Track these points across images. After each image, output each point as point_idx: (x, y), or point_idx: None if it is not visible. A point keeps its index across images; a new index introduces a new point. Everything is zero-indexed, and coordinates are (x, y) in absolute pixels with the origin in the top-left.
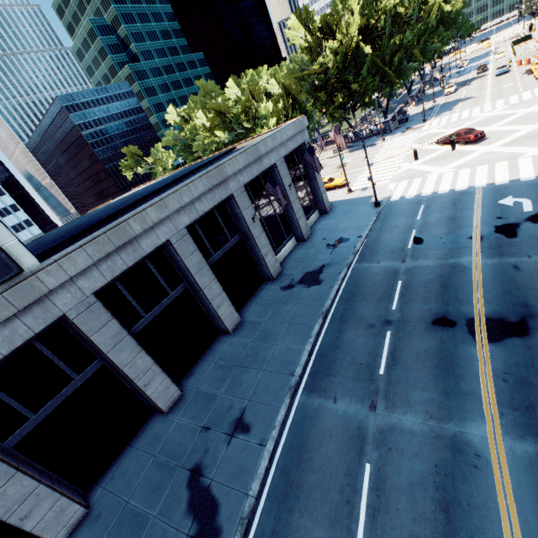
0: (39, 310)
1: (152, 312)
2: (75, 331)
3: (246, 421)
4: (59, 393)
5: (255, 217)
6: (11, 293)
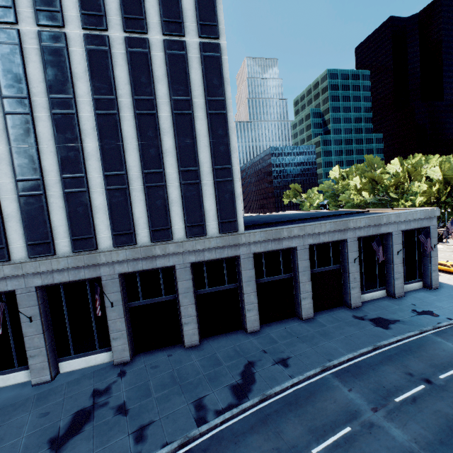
0: (234, 248)
1: (269, 278)
2: (237, 265)
3: (288, 362)
4: (218, 286)
5: (357, 260)
6: (231, 237)
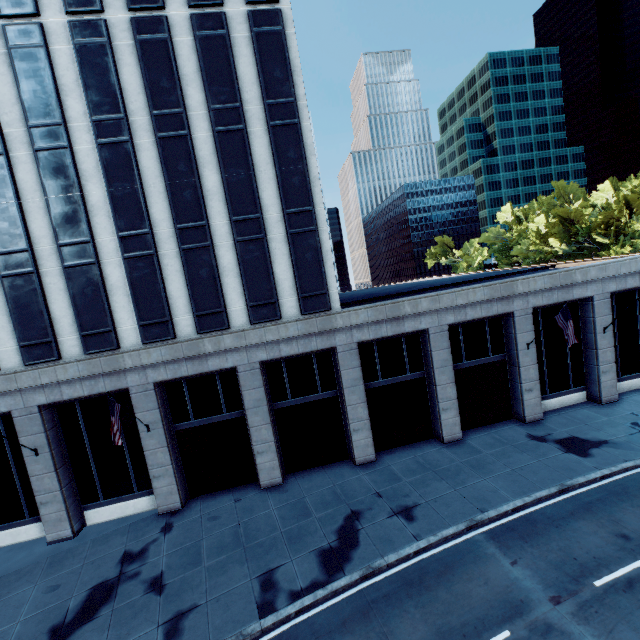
0: (326, 337)
1: (387, 379)
2: (334, 362)
3: (413, 513)
4: (307, 396)
5: (532, 344)
6: (320, 320)
